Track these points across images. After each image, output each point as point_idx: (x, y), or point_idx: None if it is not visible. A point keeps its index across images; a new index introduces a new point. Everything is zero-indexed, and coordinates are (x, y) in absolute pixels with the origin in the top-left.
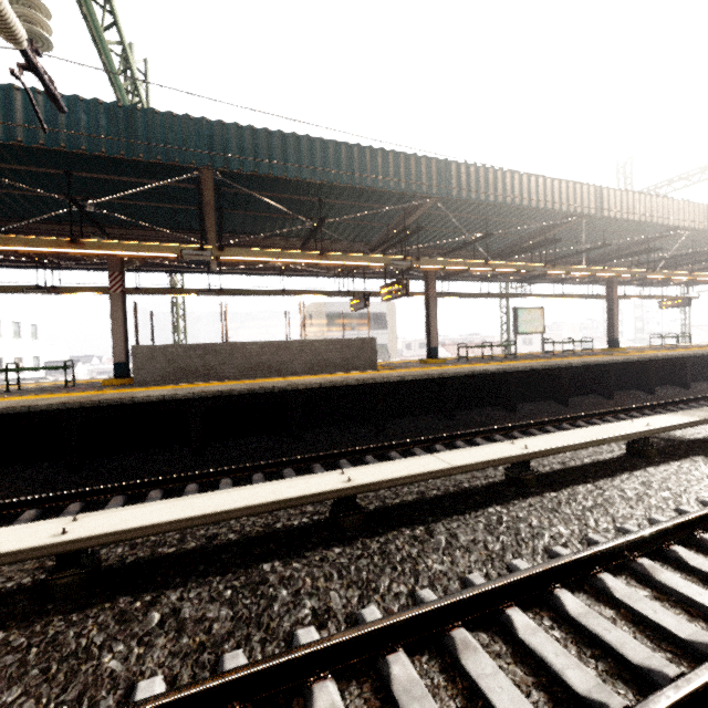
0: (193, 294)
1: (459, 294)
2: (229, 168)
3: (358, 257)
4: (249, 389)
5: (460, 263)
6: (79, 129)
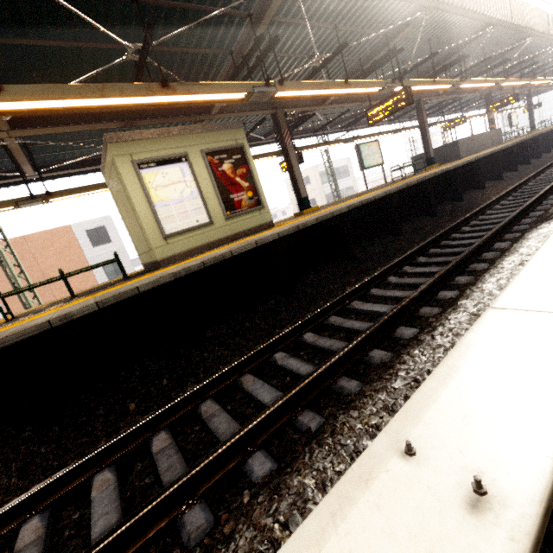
0: (391, 134)
1: (467, 117)
2: (548, 34)
3: (525, 79)
4: (537, 134)
5: (540, 80)
6: (536, 21)
